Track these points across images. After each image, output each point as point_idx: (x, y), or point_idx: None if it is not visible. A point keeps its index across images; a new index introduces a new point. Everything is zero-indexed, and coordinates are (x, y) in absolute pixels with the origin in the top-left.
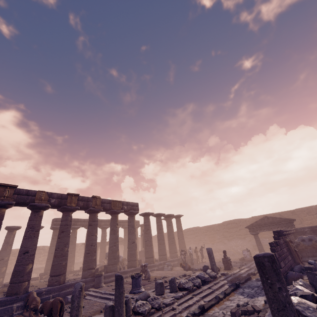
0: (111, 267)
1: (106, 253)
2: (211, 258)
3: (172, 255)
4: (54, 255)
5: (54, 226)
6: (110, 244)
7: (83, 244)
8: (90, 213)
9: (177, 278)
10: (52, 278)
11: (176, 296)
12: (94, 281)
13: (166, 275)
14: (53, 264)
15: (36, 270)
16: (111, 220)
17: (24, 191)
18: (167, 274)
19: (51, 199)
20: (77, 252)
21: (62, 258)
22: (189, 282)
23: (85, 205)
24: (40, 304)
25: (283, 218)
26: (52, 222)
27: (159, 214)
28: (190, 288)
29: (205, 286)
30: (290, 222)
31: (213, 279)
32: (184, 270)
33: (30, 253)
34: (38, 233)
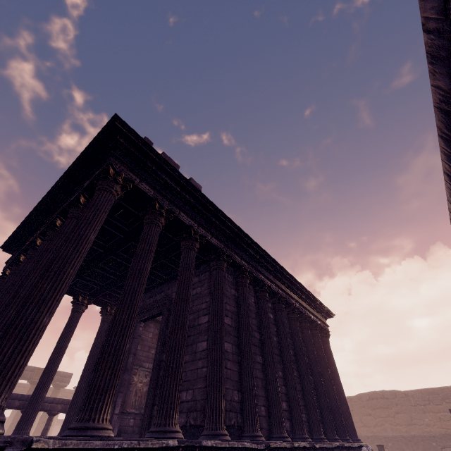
0: None
1: None
2: None
3: None
4: None
5: None
6: (13, 420)
7: None
8: None
9: None
10: None
11: None
12: None
13: None
14: None
15: None
16: (28, 391)
17: None
18: None
19: None
20: None
21: None
22: None
23: None
24: None
25: None
26: None
27: None
28: None
29: None
30: None
31: None
32: None
33: None
34: None
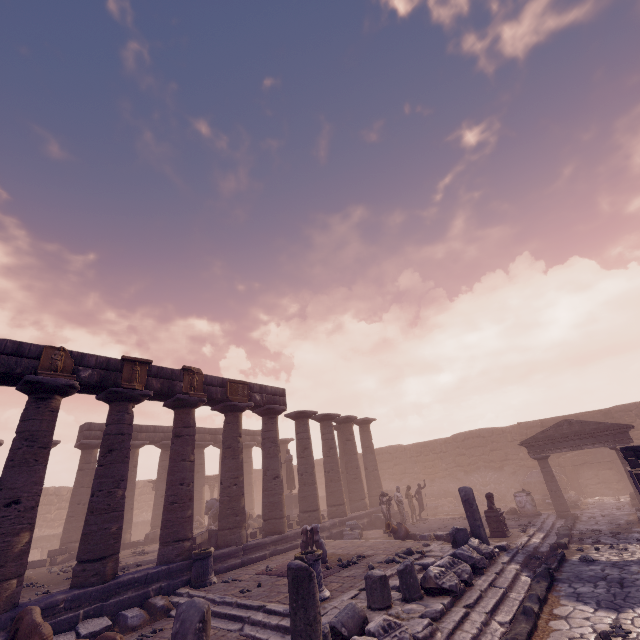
0: (228, 535)
1: (207, 501)
2: (472, 512)
3: (354, 505)
4: (88, 508)
5: (85, 441)
6: (223, 481)
7: (149, 484)
8: (177, 408)
9: (395, 559)
10: (84, 566)
11: (430, 614)
12: (189, 570)
13: (358, 550)
14: (87, 530)
15: (40, 541)
16: (225, 425)
17: (9, 345)
18: (359, 548)
19: (82, 369)
20: (135, 500)
21: (110, 516)
22: (448, 572)
23: (166, 387)
24: (53, 639)
25: (605, 423)
26: (79, 431)
27: (328, 415)
28: (457, 588)
29: (478, 579)
30: (623, 431)
31: (488, 560)
32: (394, 538)
33: (24, 505)
34: (46, 453)
